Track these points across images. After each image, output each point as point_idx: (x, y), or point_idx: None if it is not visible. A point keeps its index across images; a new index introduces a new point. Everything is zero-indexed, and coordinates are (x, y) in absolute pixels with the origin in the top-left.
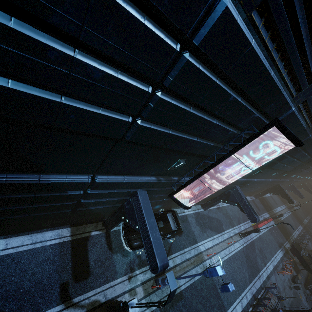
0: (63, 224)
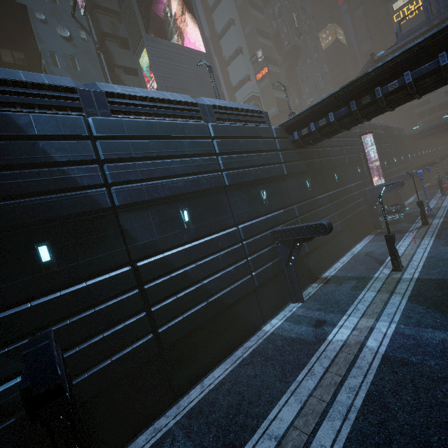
0: (364, 235)
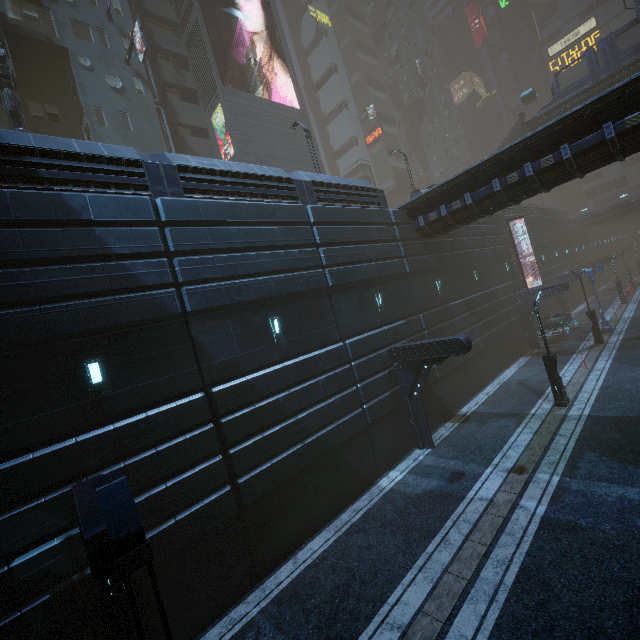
0: (517, 356)
